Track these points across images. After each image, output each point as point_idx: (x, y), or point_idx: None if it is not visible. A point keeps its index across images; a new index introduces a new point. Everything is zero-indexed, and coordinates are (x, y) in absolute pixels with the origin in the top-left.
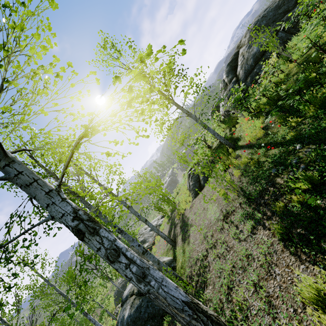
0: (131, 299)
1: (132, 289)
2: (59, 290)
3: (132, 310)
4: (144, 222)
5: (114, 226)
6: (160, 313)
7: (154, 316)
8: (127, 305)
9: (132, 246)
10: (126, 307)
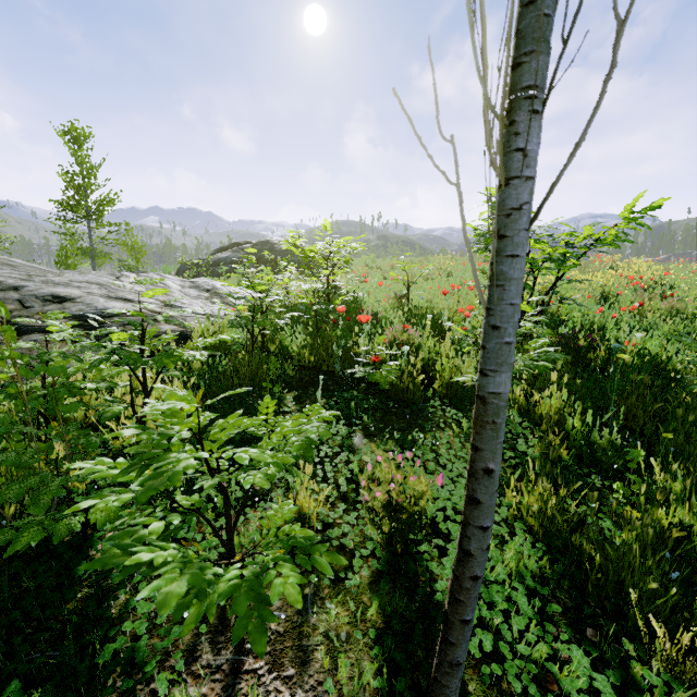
0: None
1: None
2: None
3: None
4: None
5: None
6: None
7: None
8: None
9: None
10: None
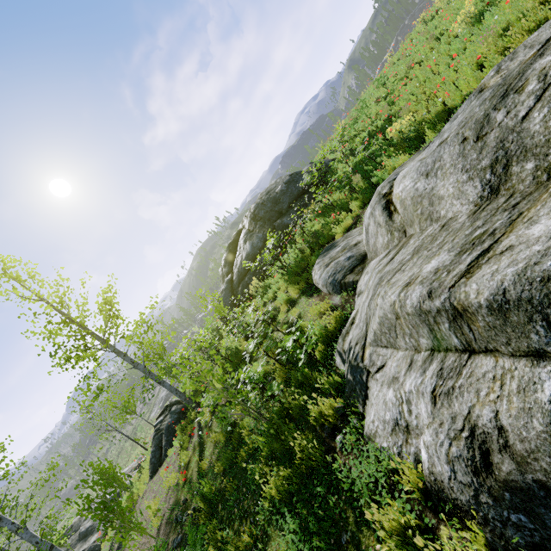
0: None
1: None
2: None
3: None
4: None
5: None
6: None
7: None
8: None
9: None
10: None
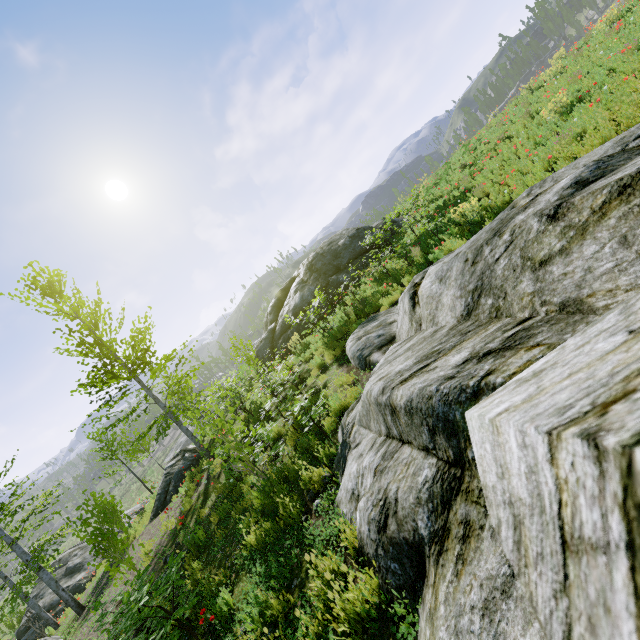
0: None
1: None
2: None
3: None
4: (36, 572)
5: None
6: None
7: None
8: None
9: None
10: None
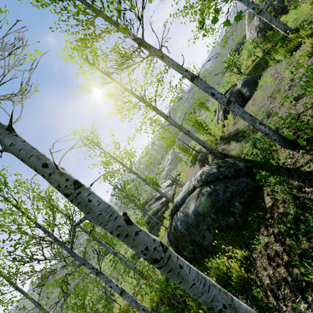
0: (193, 194)
1: (191, 187)
2: (85, 229)
3: (203, 198)
4: (187, 132)
5: (186, 70)
6: (249, 188)
7: (242, 192)
8: (187, 204)
9: (212, 94)
10: (186, 206)
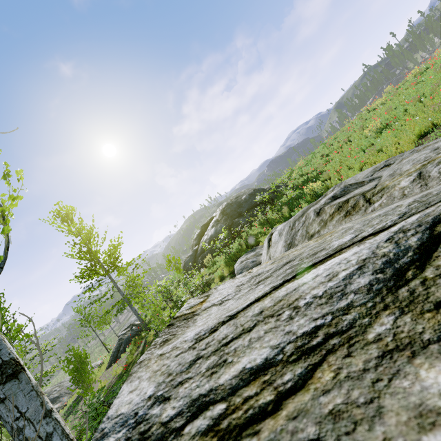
0: None
1: None
2: None
3: None
4: None
5: None
6: None
7: None
8: None
9: None
10: None
